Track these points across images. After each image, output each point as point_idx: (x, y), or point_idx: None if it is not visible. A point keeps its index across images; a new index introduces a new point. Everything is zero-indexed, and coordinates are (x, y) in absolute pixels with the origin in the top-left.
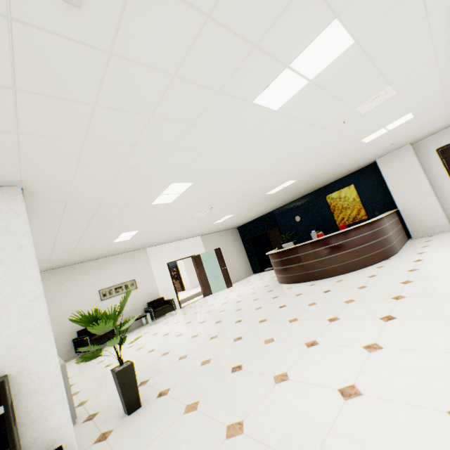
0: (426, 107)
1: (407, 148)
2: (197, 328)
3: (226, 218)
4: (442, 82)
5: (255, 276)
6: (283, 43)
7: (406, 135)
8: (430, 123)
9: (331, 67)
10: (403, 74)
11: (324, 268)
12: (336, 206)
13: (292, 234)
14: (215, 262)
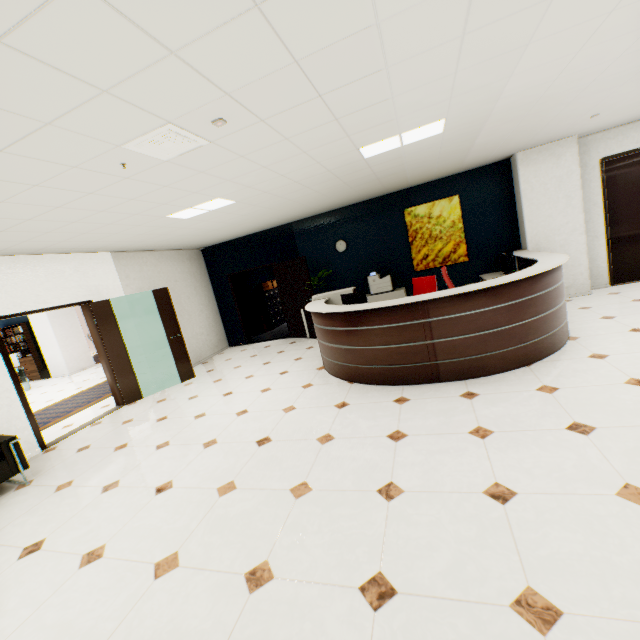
0: None
1: (572, 143)
2: (161, 635)
3: (209, 208)
4: None
5: (241, 354)
6: None
7: (636, 99)
8: None
9: None
10: None
11: (484, 354)
12: (420, 232)
13: (324, 275)
14: (150, 322)
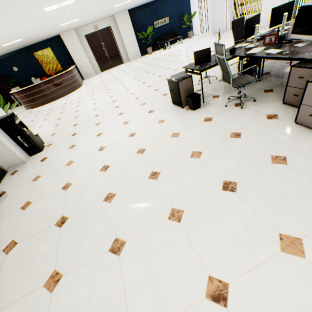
0: (83, 18)
1: (74, 32)
2: None
3: None
4: (88, 12)
5: None
6: (62, 0)
7: (74, 25)
8: (82, 23)
9: (67, 5)
10: (81, 9)
11: (58, 93)
12: (43, 61)
13: (14, 81)
14: None
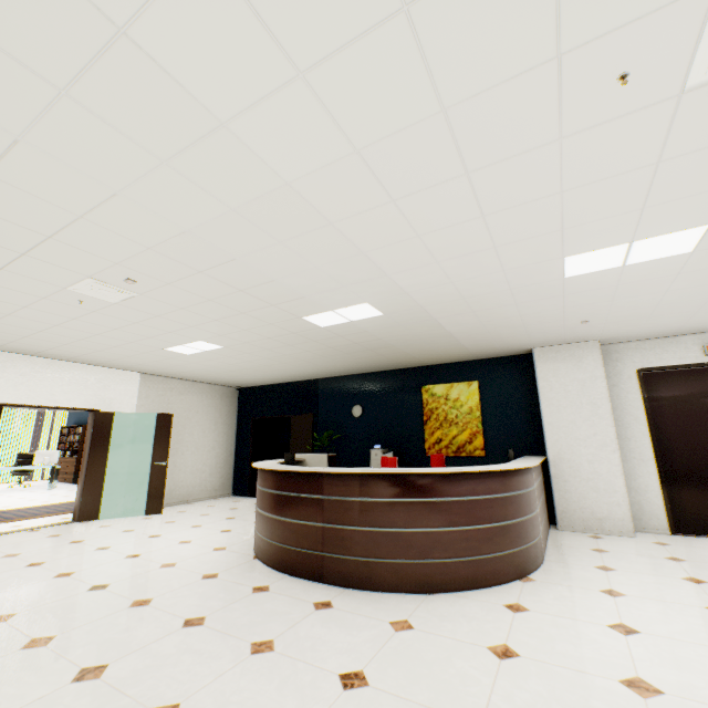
0: None
1: (594, 347)
2: None
3: (203, 349)
4: None
5: (229, 503)
6: None
7: (620, 311)
8: (672, 304)
9: None
10: None
11: (373, 558)
12: (435, 411)
13: (336, 438)
14: (150, 444)
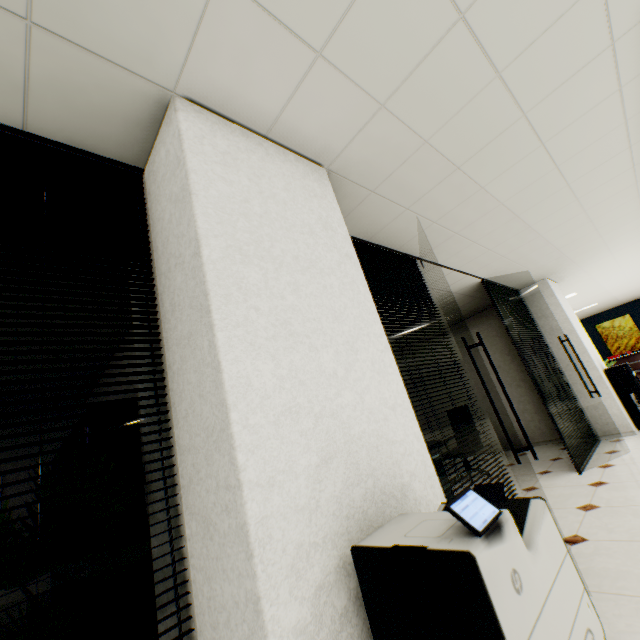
0: None
1: None
2: None
3: None
4: None
5: None
6: None
7: None
8: None
9: None
10: None
11: None
12: (608, 335)
13: None
14: None
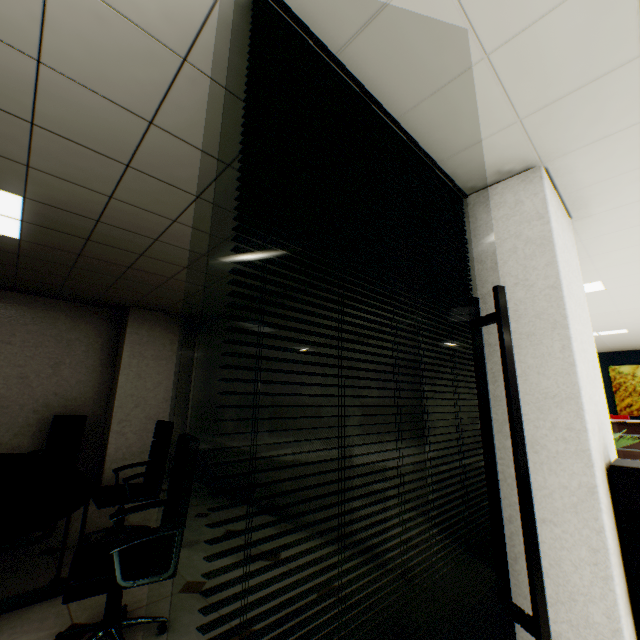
0: None
1: None
2: None
3: None
4: None
5: None
6: None
7: None
8: None
9: None
10: None
11: None
12: (623, 385)
13: None
14: None
